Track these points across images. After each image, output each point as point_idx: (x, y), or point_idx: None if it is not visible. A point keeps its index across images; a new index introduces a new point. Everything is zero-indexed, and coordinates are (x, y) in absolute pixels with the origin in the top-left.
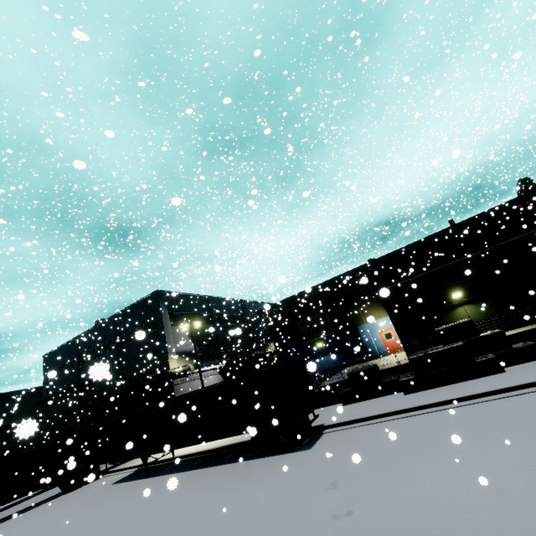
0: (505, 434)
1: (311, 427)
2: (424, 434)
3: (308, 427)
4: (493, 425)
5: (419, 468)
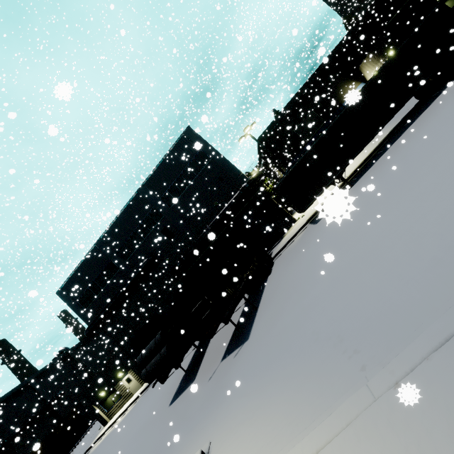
0: None
1: None
2: None
3: None
4: None
5: None
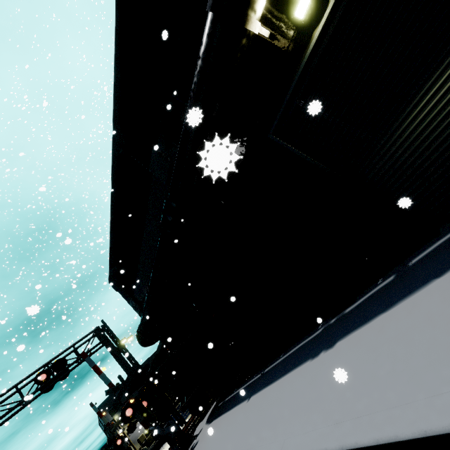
0: None
1: None
2: None
3: None
4: None
5: None
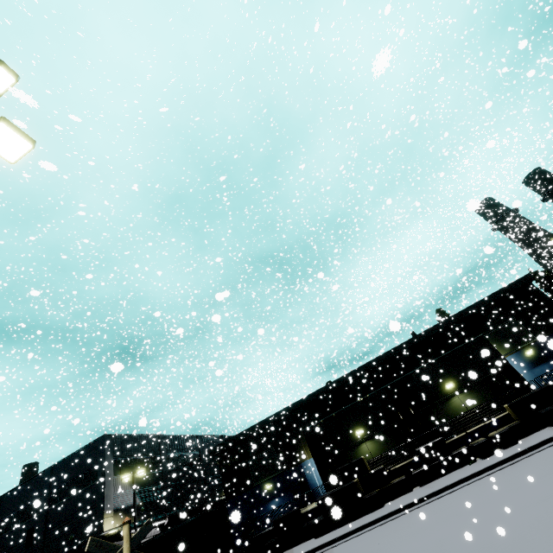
0: None
1: None
2: None
3: None
4: None
5: None
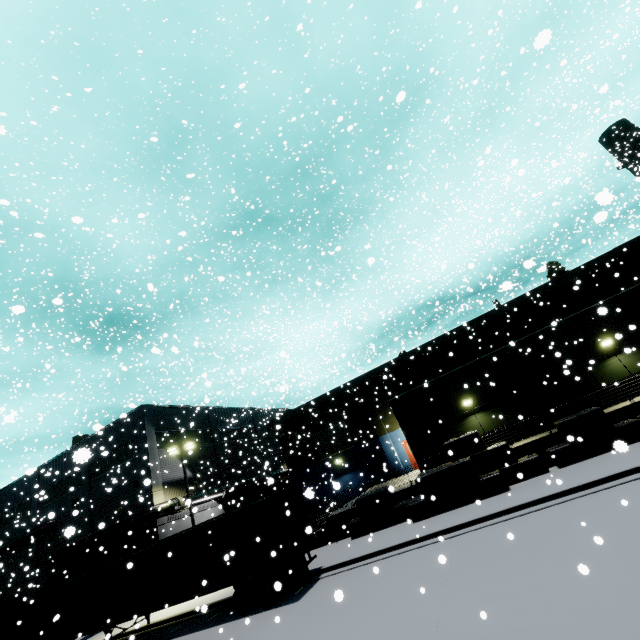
0: (474, 569)
1: (307, 571)
2: (409, 573)
3: (304, 572)
4: (471, 558)
5: (385, 617)
